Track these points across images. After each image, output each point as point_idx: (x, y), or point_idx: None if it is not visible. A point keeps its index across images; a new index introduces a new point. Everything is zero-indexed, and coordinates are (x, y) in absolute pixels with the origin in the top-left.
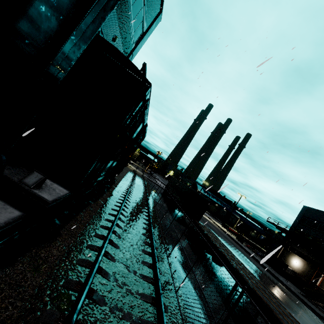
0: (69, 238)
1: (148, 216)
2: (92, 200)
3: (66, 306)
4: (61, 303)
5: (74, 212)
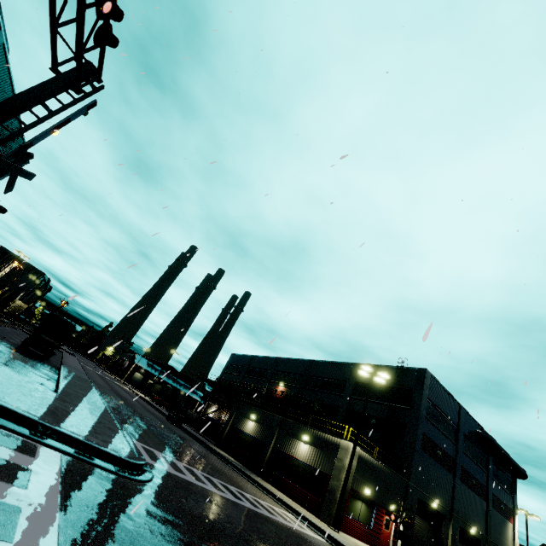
0: None
1: None
2: None
3: None
4: None
5: None
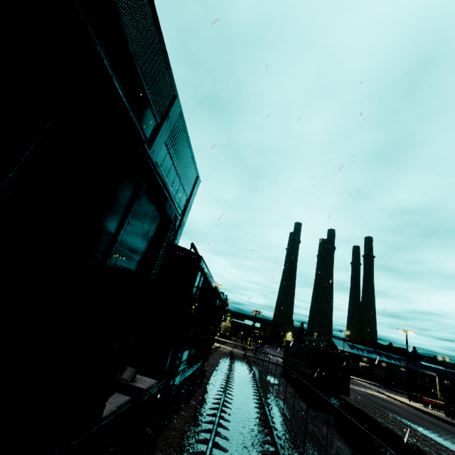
0: (167, 448)
1: (262, 408)
2: (183, 403)
3: None
4: None
5: (165, 420)
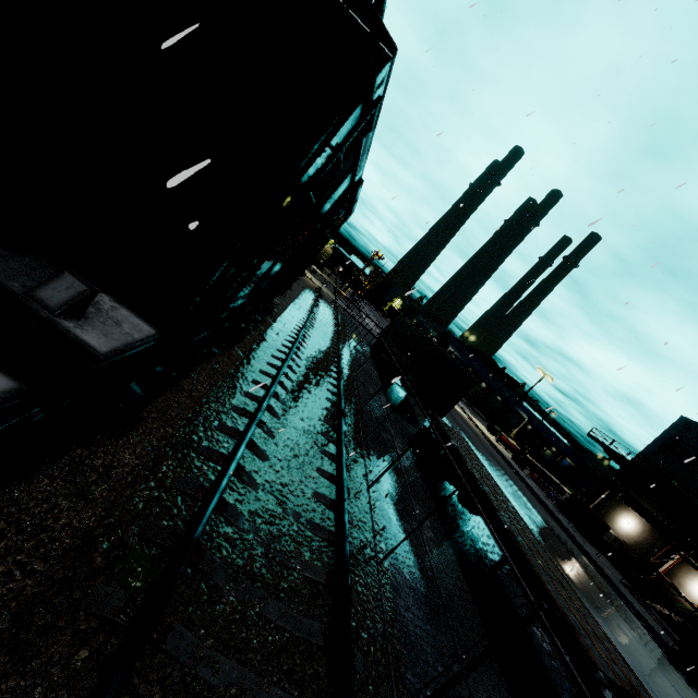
0: (160, 428)
1: (336, 396)
2: (220, 348)
3: (140, 583)
4: (129, 575)
5: (176, 370)
